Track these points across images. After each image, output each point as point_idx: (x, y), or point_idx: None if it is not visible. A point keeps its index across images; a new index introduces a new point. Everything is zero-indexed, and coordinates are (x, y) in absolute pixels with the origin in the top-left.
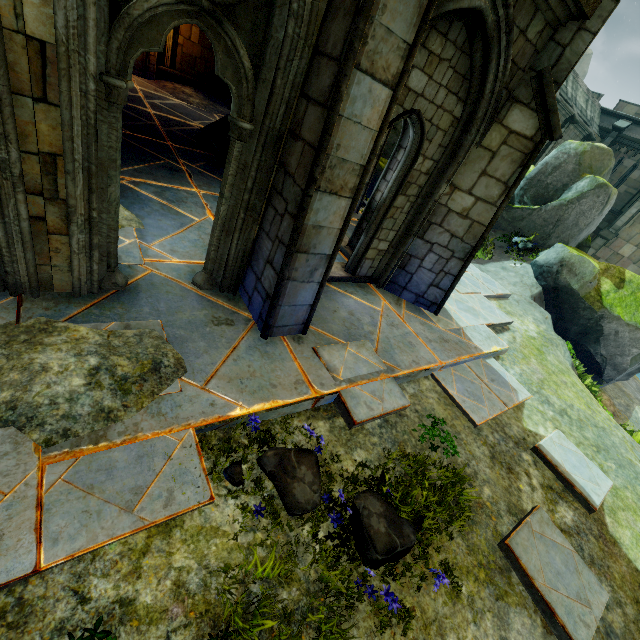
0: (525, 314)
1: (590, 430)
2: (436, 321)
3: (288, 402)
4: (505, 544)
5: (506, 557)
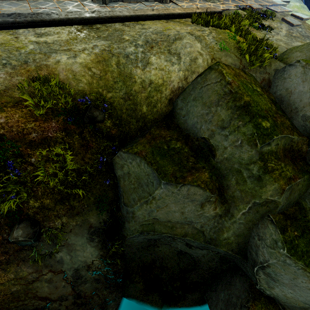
0: (296, 2)
1: (309, 16)
2: (266, 0)
3: (242, 5)
4: (282, 18)
5: (282, 20)
